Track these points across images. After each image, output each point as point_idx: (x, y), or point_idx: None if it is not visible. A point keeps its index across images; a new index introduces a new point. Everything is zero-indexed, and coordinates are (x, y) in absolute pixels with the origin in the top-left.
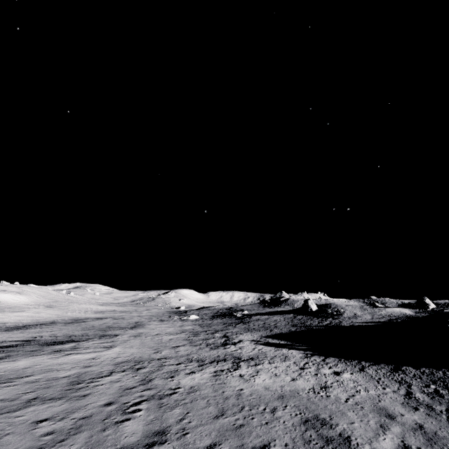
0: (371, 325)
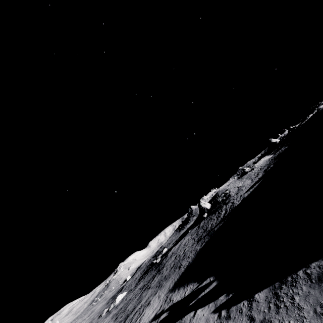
0: (257, 187)
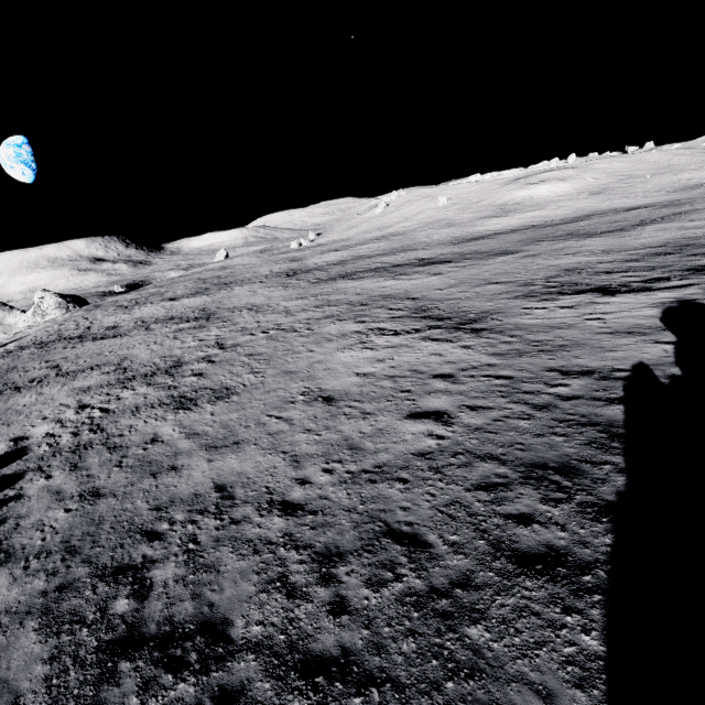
0: None
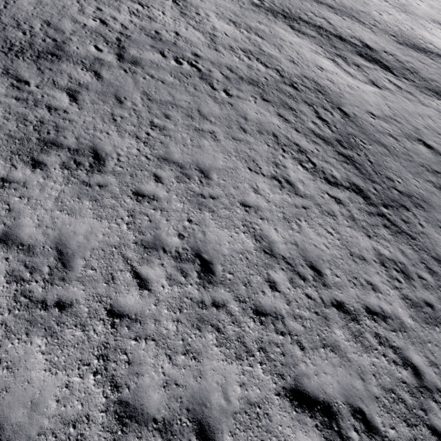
0: None
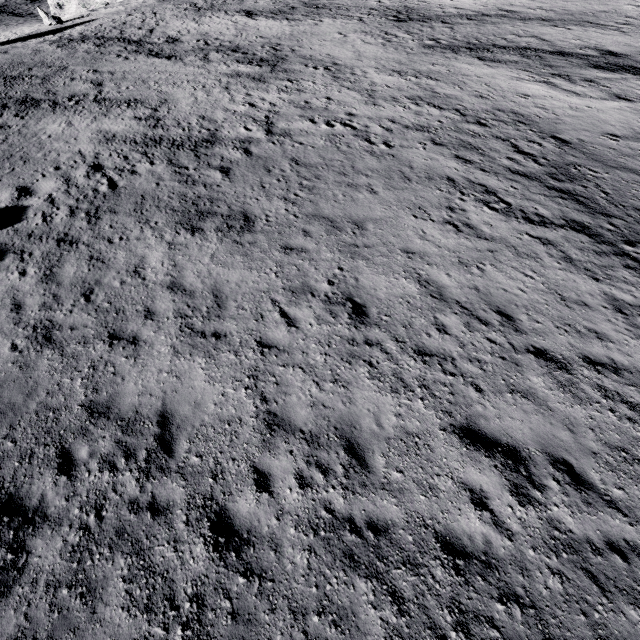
0: None
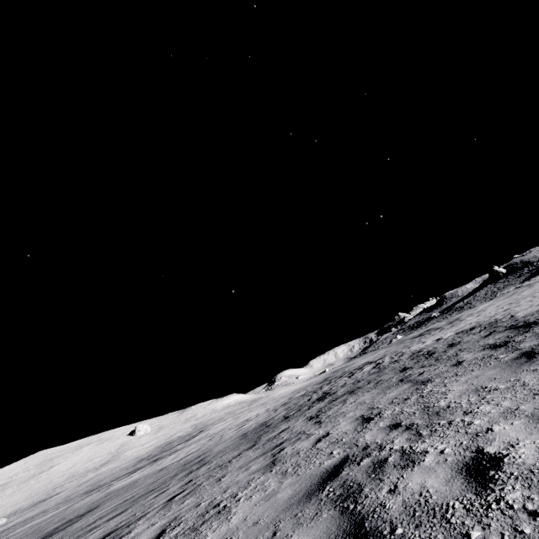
0: None
